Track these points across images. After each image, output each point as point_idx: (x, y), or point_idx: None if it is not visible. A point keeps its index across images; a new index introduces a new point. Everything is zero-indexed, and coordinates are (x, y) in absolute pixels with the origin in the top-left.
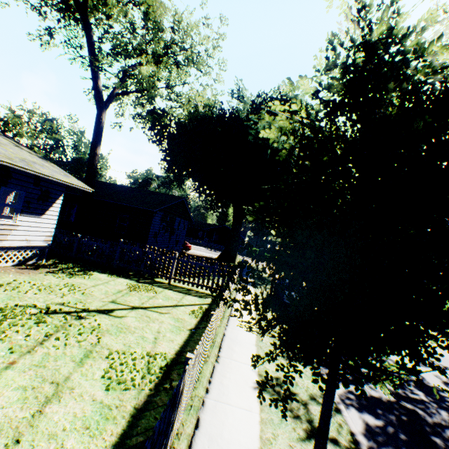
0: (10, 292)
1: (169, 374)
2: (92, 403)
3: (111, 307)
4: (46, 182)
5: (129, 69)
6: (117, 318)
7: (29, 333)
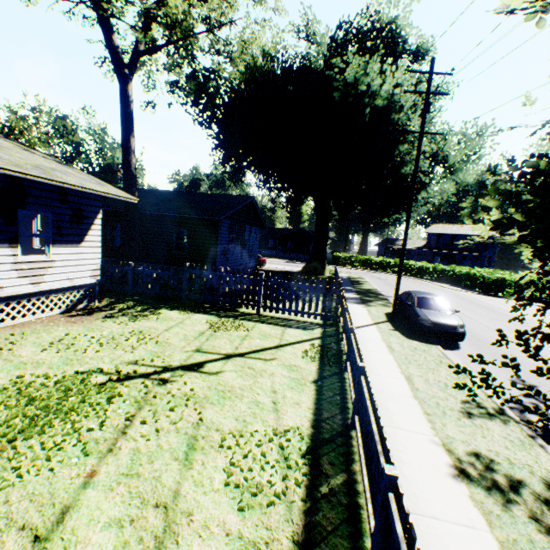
0: (65, 352)
1: (318, 466)
2: (228, 541)
3: (198, 360)
4: (75, 197)
5: (151, 6)
6: (212, 376)
7: (103, 419)
